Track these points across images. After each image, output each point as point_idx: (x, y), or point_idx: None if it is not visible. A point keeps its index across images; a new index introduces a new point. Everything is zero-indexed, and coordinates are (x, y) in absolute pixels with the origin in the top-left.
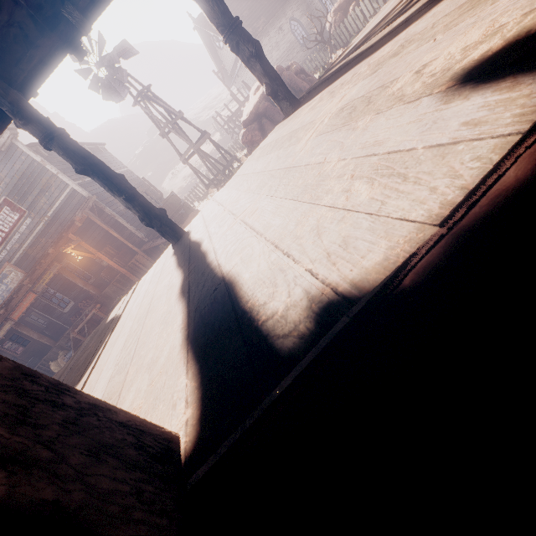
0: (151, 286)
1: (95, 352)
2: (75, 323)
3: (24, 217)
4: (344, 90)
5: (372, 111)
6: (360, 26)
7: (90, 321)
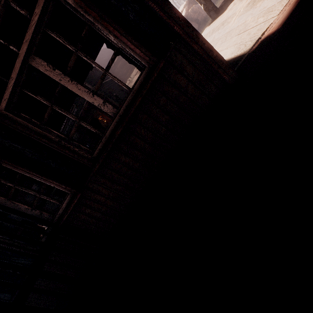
0: None
1: None
2: None
3: (74, 108)
4: None
5: (262, 0)
6: None
7: None
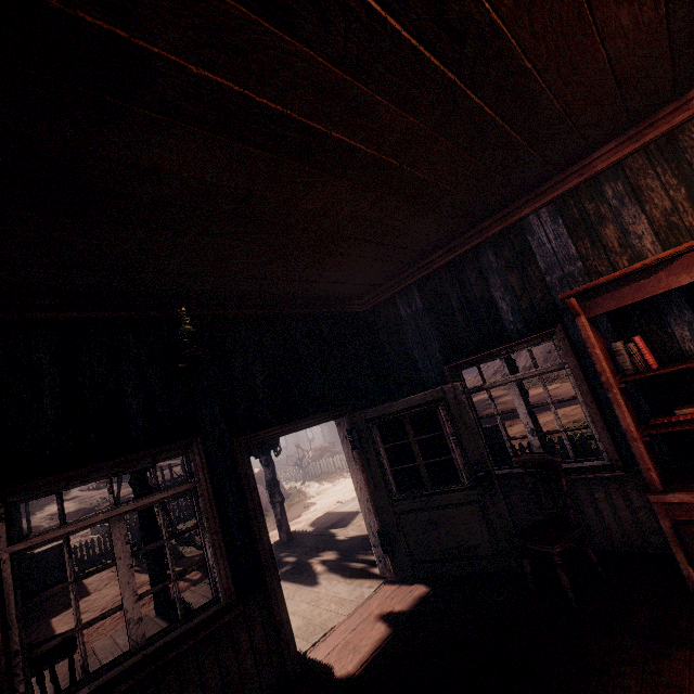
0: None
1: None
2: None
3: None
4: (326, 556)
5: (337, 579)
6: (330, 469)
7: None
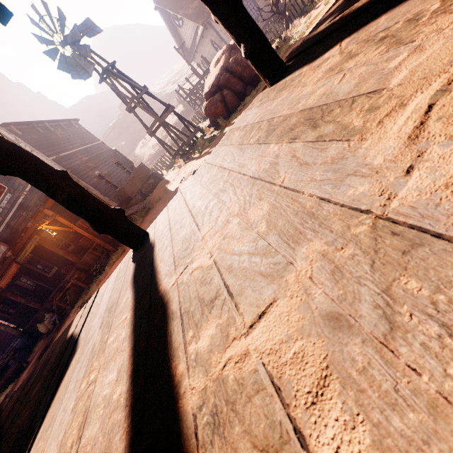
0: (98, 342)
1: (21, 447)
2: (58, 288)
3: (4, 193)
4: (449, 21)
5: None
6: None
7: (71, 287)
